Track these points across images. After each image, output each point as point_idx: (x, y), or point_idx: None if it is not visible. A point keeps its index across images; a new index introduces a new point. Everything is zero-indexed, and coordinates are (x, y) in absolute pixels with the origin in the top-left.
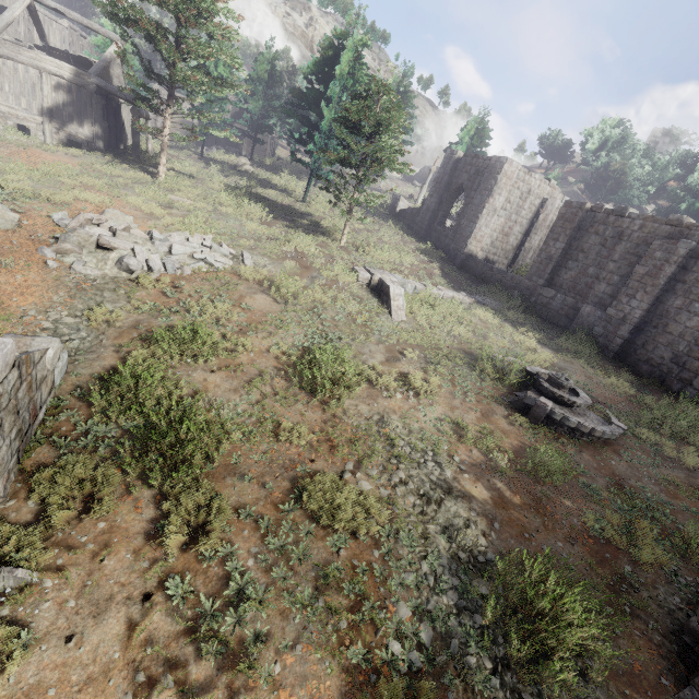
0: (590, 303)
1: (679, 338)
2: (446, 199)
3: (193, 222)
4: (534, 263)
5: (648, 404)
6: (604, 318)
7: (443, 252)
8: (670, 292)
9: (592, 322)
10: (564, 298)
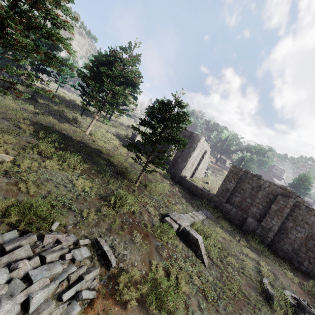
0: (250, 215)
1: (294, 241)
2: (167, 144)
3: (35, 209)
4: (219, 190)
5: (308, 289)
6: (260, 226)
7: (168, 172)
8: (286, 219)
9: (254, 227)
10: (236, 211)
